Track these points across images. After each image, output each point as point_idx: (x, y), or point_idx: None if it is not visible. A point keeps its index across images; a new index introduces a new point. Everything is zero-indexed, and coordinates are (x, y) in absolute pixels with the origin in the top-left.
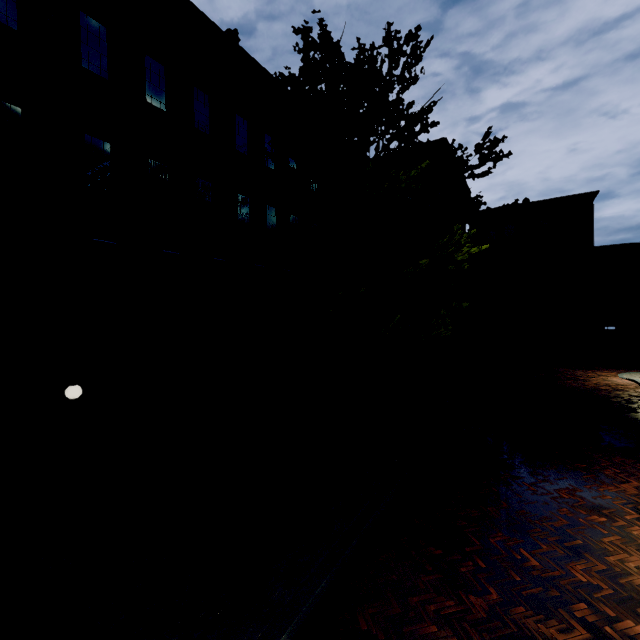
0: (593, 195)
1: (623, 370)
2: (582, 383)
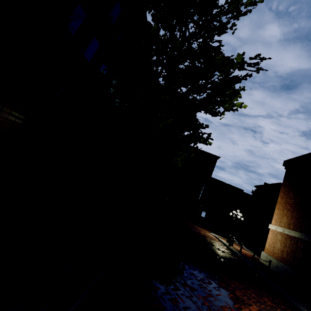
0: (218, 158)
1: (210, 231)
2: (199, 231)
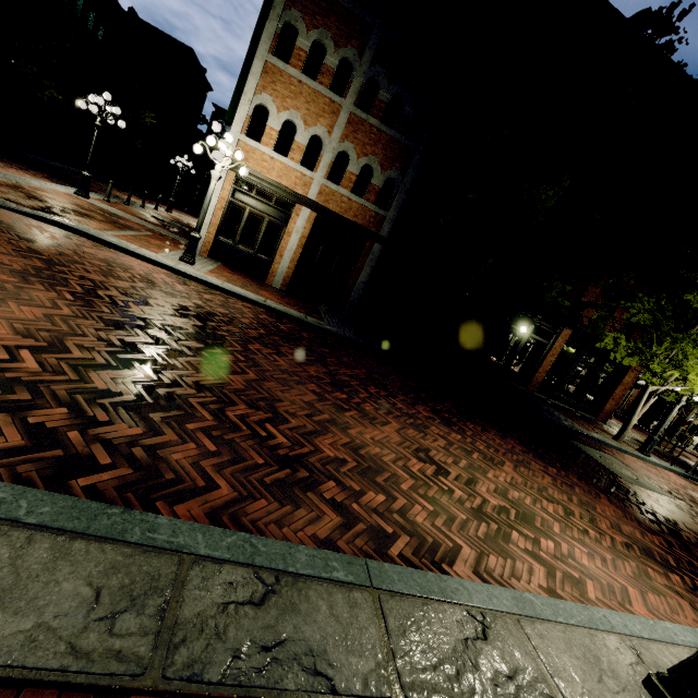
0: None
1: None
2: None
